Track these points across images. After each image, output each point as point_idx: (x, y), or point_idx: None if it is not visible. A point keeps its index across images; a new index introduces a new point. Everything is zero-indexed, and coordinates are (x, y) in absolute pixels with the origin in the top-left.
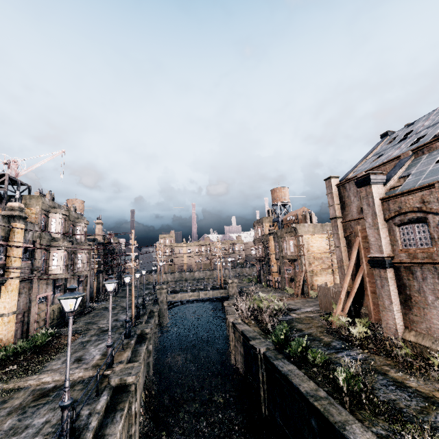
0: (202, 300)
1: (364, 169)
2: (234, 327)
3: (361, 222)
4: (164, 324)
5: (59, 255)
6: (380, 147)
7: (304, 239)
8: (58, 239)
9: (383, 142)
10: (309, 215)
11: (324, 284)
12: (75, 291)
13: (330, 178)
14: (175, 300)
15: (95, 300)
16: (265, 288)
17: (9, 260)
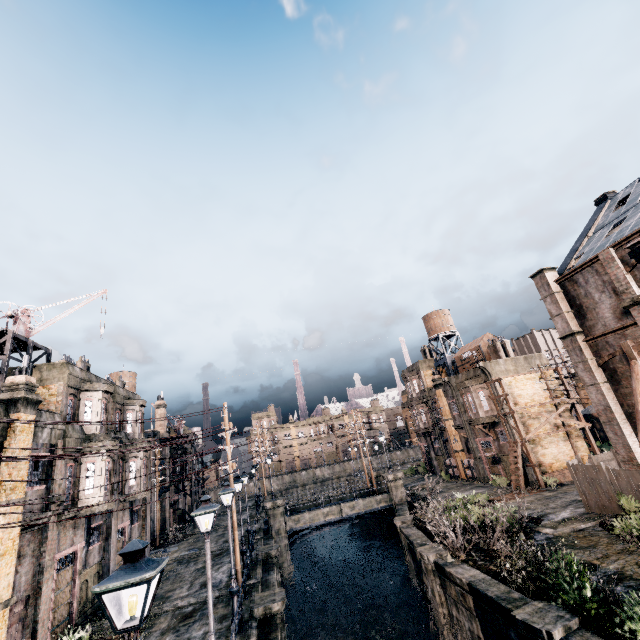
0: (346, 519)
1: (600, 246)
2: (440, 573)
3: (631, 333)
4: (288, 577)
5: (97, 467)
6: (602, 216)
7: (504, 384)
8: (96, 436)
9: (603, 209)
10: (500, 344)
11: (576, 459)
12: (143, 559)
13: (543, 272)
14: (300, 526)
15: (160, 543)
16: (447, 482)
17: (1, 489)
